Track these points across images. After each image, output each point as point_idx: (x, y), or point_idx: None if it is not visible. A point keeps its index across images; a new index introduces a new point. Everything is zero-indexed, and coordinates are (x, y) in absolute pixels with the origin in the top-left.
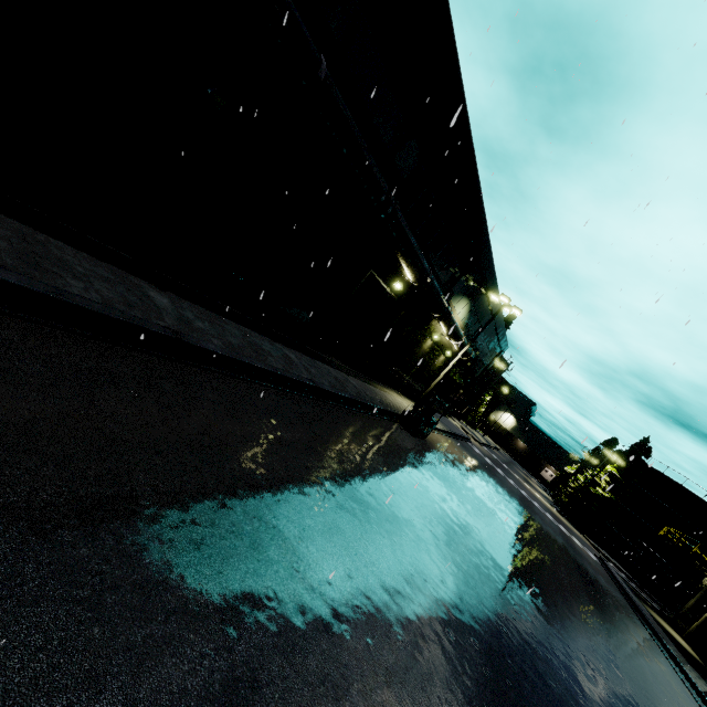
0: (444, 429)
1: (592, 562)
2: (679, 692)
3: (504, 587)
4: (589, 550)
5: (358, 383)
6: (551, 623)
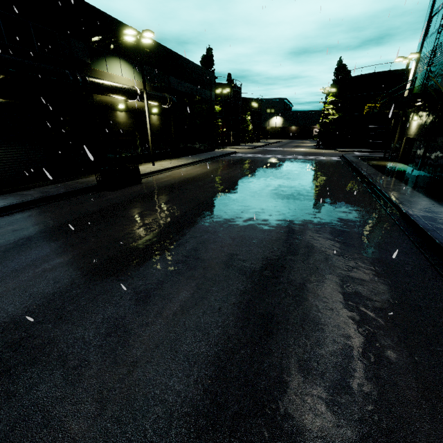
0: (193, 161)
1: (329, 163)
2: (359, 207)
3: (85, 275)
4: (334, 157)
5: (42, 189)
6: (160, 264)
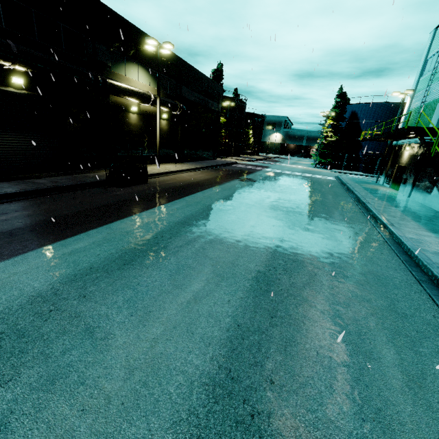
0: (196, 167)
1: (325, 182)
2: (353, 224)
3: (102, 261)
4: (329, 176)
5: (53, 179)
6: (172, 258)
